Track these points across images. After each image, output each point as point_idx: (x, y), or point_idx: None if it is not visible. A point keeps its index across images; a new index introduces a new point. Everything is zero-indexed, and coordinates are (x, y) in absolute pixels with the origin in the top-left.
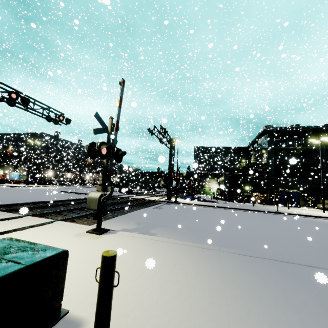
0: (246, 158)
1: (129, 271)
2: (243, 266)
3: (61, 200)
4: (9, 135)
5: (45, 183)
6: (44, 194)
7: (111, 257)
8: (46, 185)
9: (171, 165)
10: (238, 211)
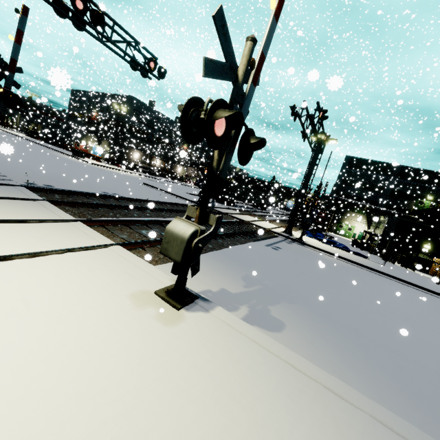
0: (438, 194)
1: None
2: None
3: (138, 199)
4: (95, 95)
5: (129, 167)
6: (122, 183)
7: None
8: (130, 170)
9: (308, 180)
10: (414, 291)
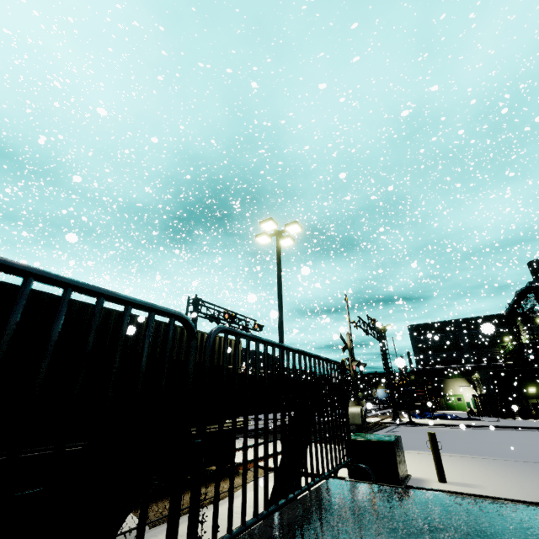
0: (511, 334)
1: (427, 466)
2: (529, 466)
3: None
4: None
5: None
6: None
7: (434, 433)
8: None
9: (387, 364)
10: (525, 432)
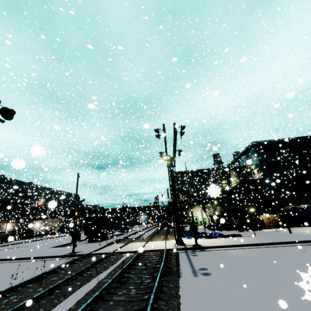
0: (226, 179)
1: None
2: None
3: None
4: None
5: None
6: None
7: None
8: None
9: (175, 189)
10: (308, 247)
